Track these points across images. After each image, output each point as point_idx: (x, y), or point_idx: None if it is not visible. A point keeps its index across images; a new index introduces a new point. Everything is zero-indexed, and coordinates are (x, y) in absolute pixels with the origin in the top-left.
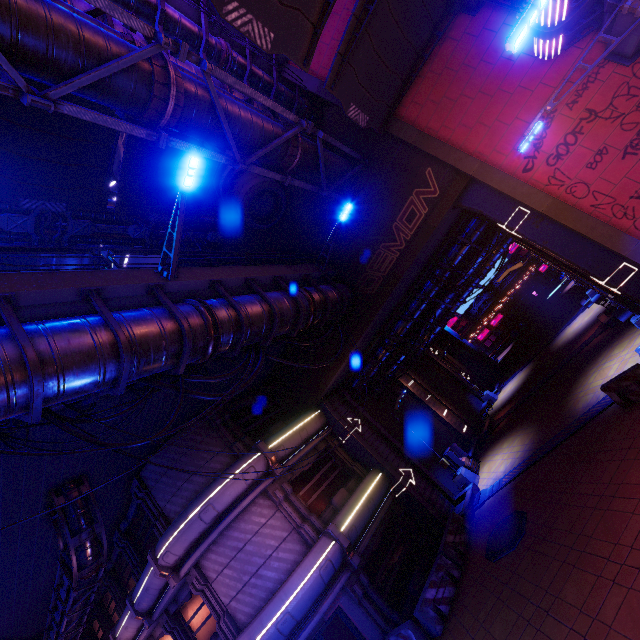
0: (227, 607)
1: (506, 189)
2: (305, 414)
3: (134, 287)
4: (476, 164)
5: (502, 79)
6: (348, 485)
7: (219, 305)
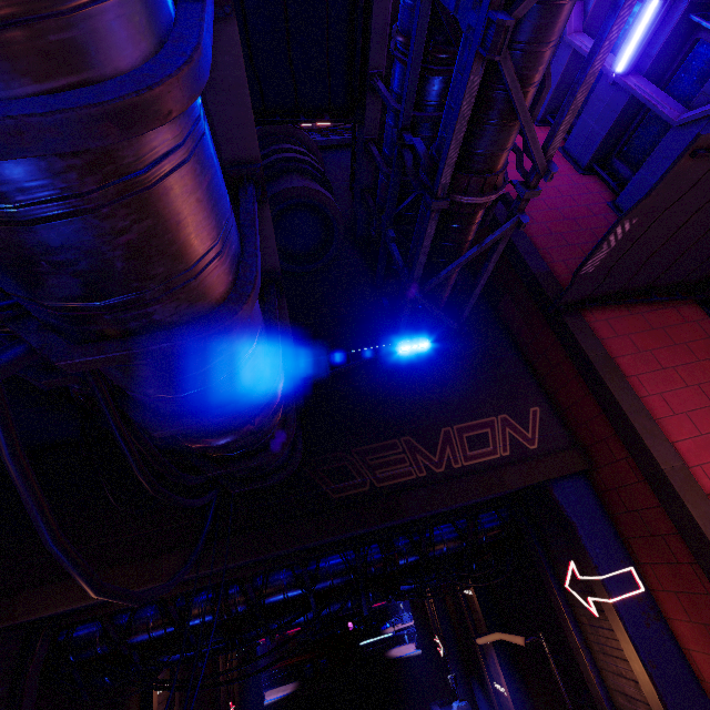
0: None
1: None
2: None
3: None
4: (676, 461)
5: None
6: None
7: None
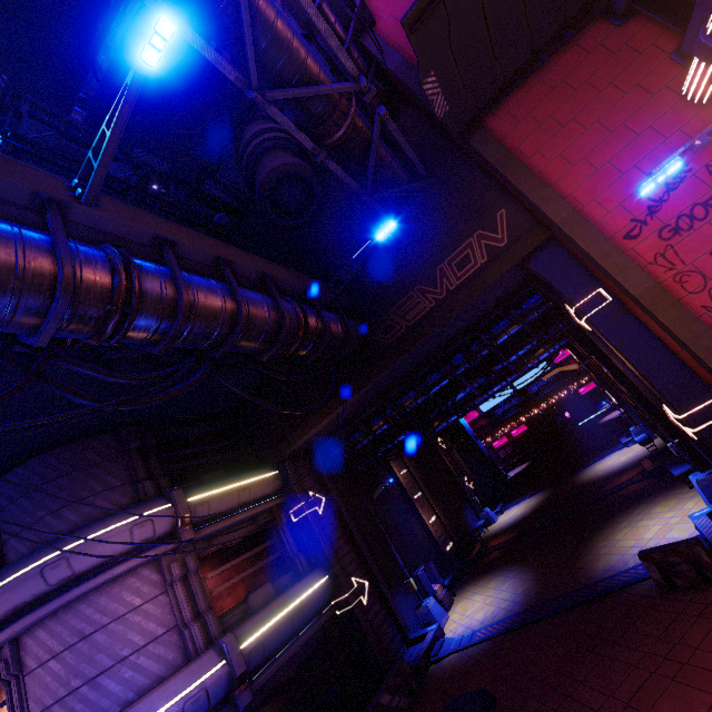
0: None
1: (596, 253)
2: (257, 470)
3: (7, 185)
4: (567, 211)
5: (631, 113)
6: (279, 581)
7: (154, 271)
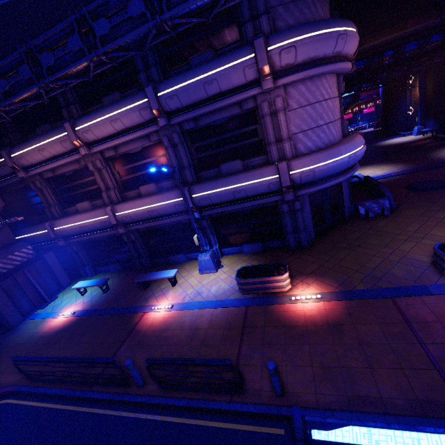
0: (293, 136)
1: None
2: None
3: None
4: None
5: None
6: None
7: None
